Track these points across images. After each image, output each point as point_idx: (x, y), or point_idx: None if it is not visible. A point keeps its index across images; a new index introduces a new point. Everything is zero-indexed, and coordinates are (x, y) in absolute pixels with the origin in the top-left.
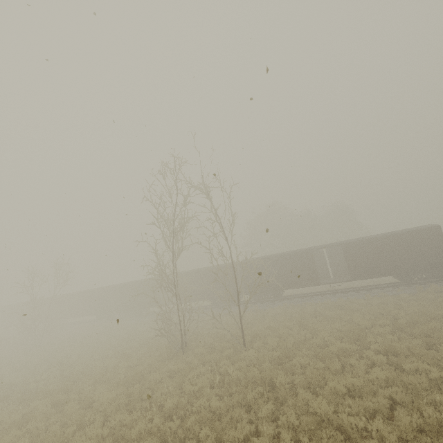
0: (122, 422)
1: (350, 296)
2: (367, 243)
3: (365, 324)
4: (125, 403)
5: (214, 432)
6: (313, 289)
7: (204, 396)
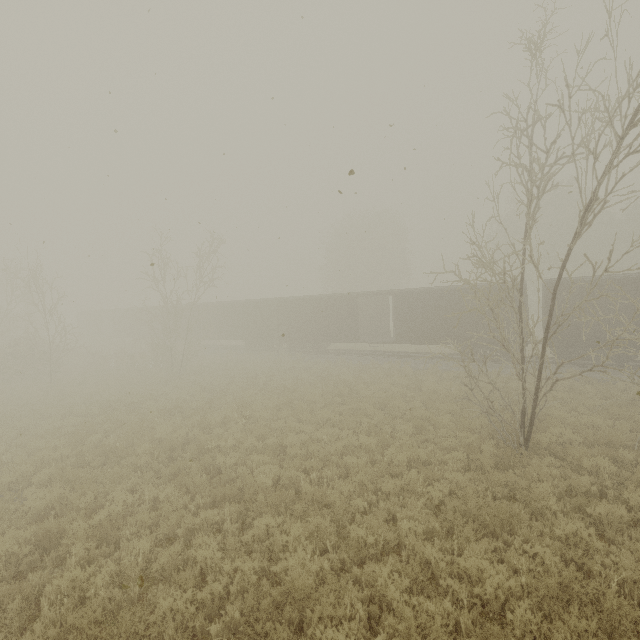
0: None
1: None
2: None
3: None
4: (590, 631)
5: None
6: None
7: None
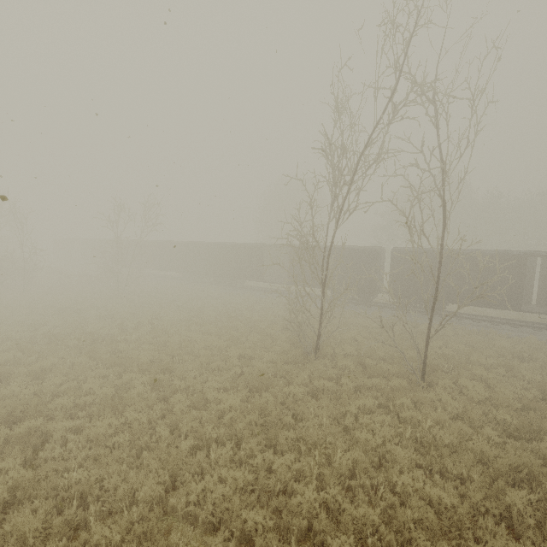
0: (266, 462)
1: None
2: None
3: None
4: (259, 423)
5: None
6: (484, 311)
7: (397, 460)
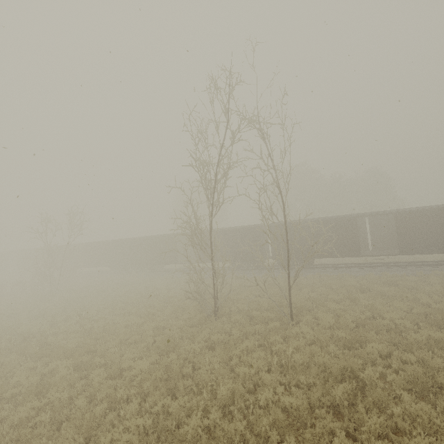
0: (166, 407)
1: (396, 271)
2: (427, 214)
3: (441, 308)
4: (163, 378)
5: None
6: (343, 260)
7: (265, 383)
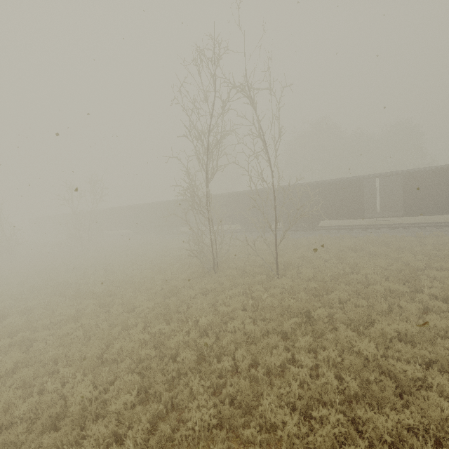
0: (161, 330)
1: (397, 233)
2: (438, 174)
3: (417, 266)
4: (163, 313)
5: (250, 354)
6: (351, 222)
7: (238, 317)
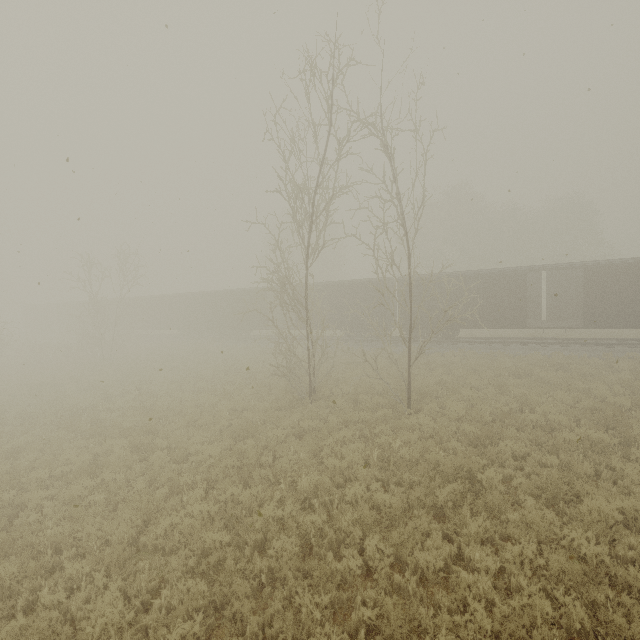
0: (236, 496)
1: (574, 352)
2: (635, 269)
3: (619, 403)
4: (236, 466)
5: (390, 546)
6: (502, 333)
7: (358, 478)
